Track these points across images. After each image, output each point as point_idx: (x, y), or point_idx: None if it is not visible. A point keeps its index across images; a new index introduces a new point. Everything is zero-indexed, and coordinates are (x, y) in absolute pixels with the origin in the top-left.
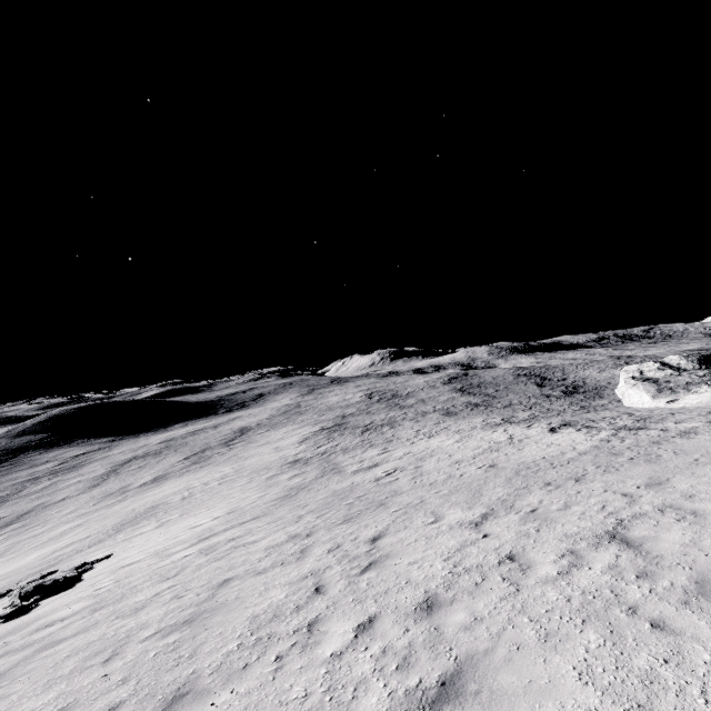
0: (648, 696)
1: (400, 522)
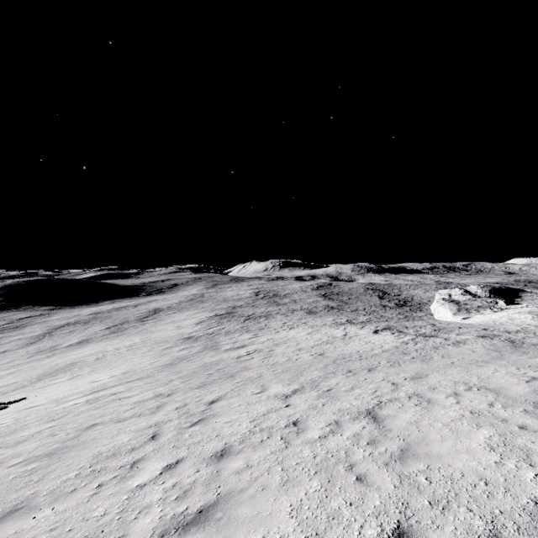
0: (326, 527)
1: (236, 391)
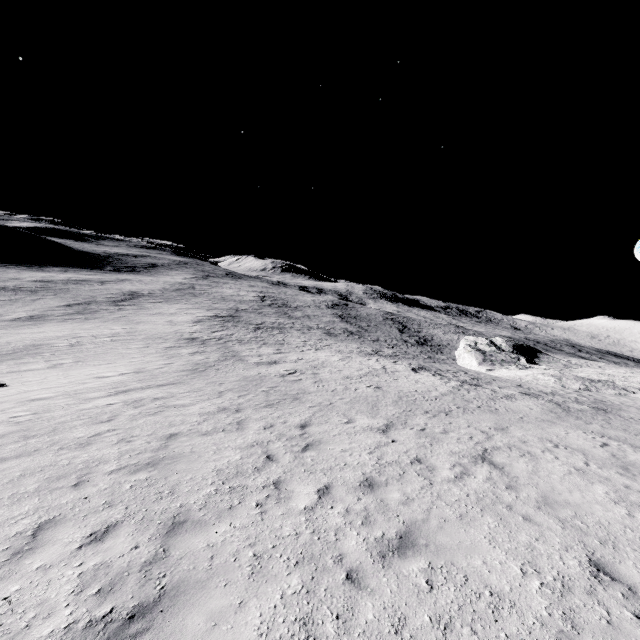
0: (532, 557)
1: (320, 417)
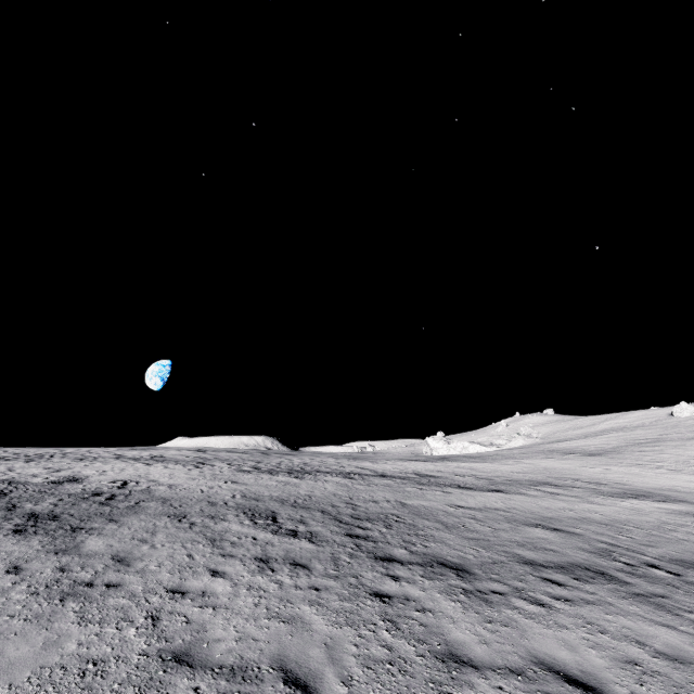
0: None
1: None
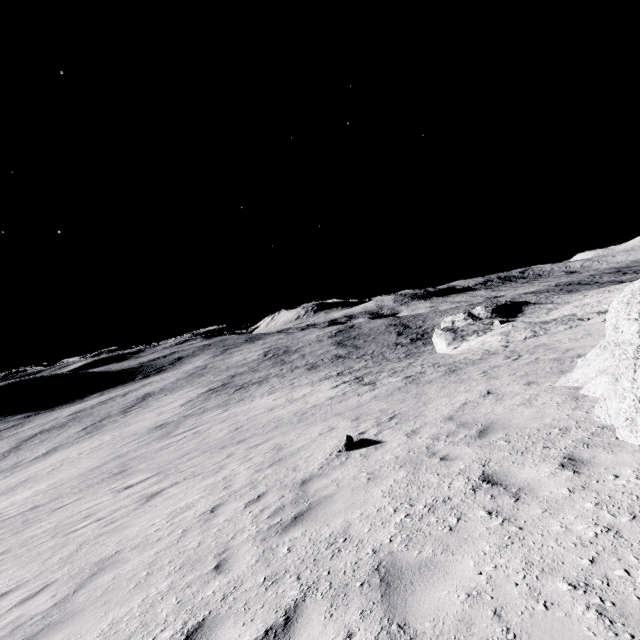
0: None
1: (99, 489)
